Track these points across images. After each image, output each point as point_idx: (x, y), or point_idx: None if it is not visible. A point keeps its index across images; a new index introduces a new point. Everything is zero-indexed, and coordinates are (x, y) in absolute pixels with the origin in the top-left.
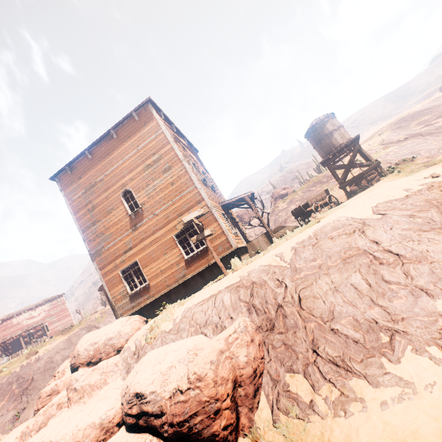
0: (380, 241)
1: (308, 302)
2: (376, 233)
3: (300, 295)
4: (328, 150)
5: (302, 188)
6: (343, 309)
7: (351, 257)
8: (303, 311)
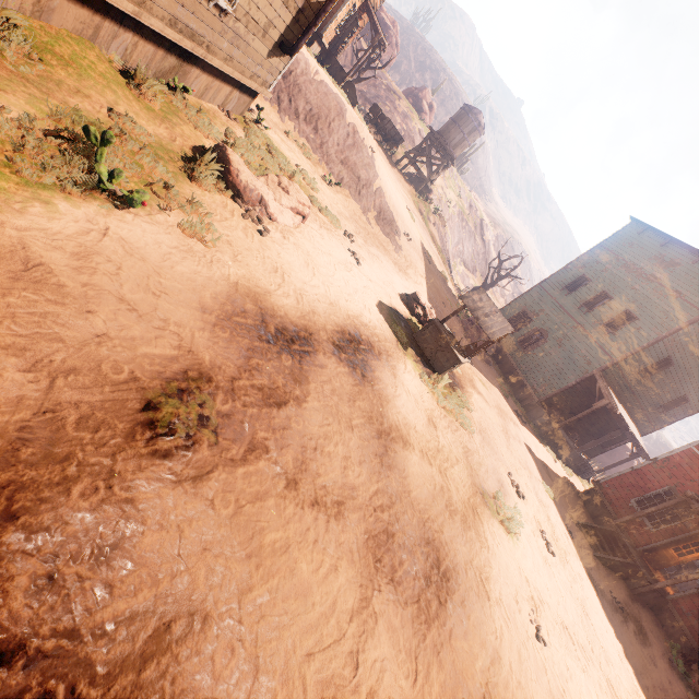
0: (335, 122)
1: (297, 89)
2: (339, 121)
3: (299, 85)
4: (443, 134)
5: (426, 132)
6: (300, 105)
7: (324, 110)
8: (292, 87)
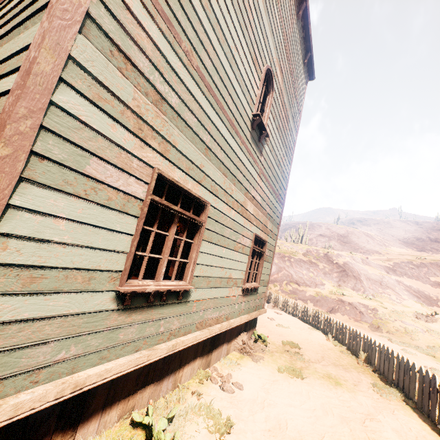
0: None
1: None
2: None
3: None
4: None
5: None
6: None
7: None
8: None
